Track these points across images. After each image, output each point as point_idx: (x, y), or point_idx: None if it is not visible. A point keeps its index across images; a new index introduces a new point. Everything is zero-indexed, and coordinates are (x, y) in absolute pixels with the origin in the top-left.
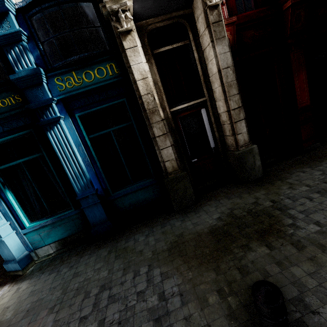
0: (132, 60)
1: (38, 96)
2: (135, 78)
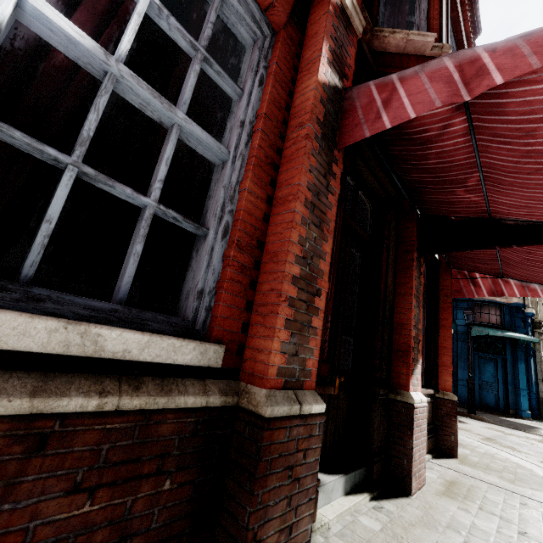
0: (541, 349)
1: (531, 345)
2: (541, 355)
